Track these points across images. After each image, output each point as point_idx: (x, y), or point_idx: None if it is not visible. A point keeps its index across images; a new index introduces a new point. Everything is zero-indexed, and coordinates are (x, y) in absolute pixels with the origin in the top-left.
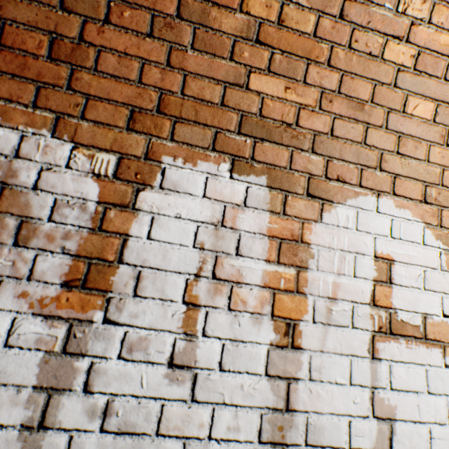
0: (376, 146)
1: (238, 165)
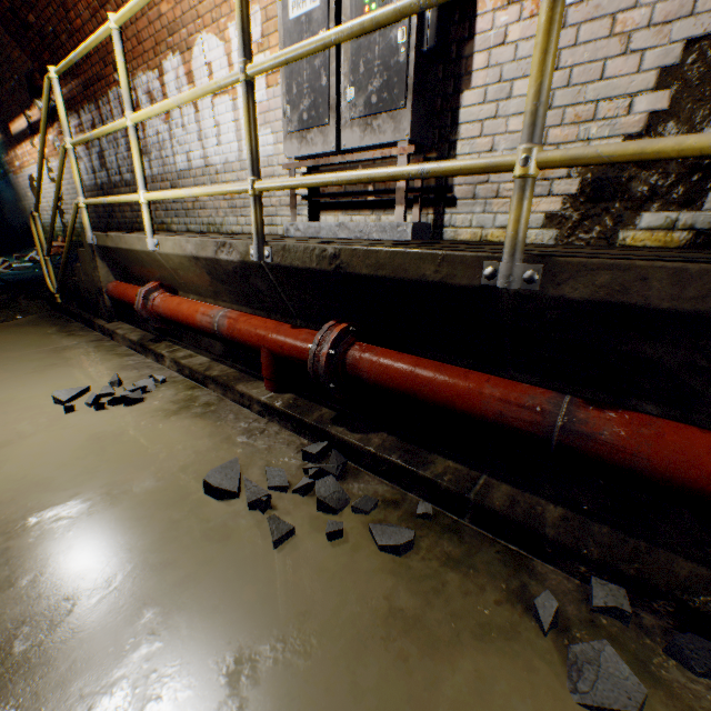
0: (194, 7)
1: (174, 52)
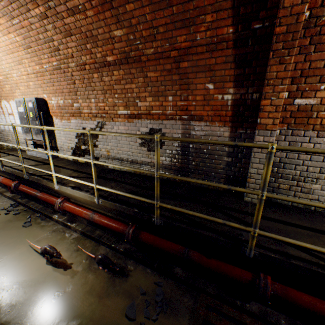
0: (0, 94)
1: None
